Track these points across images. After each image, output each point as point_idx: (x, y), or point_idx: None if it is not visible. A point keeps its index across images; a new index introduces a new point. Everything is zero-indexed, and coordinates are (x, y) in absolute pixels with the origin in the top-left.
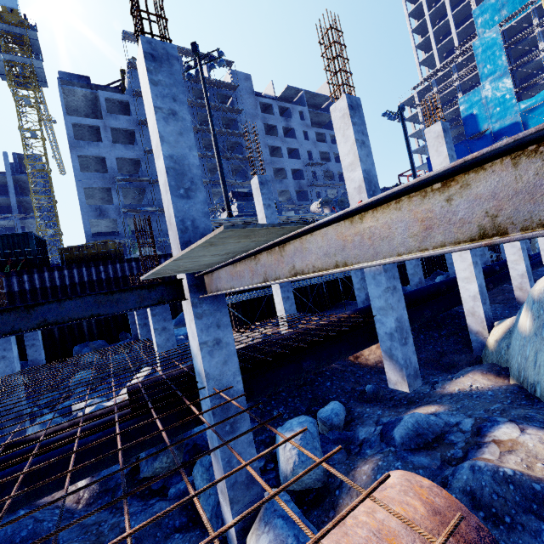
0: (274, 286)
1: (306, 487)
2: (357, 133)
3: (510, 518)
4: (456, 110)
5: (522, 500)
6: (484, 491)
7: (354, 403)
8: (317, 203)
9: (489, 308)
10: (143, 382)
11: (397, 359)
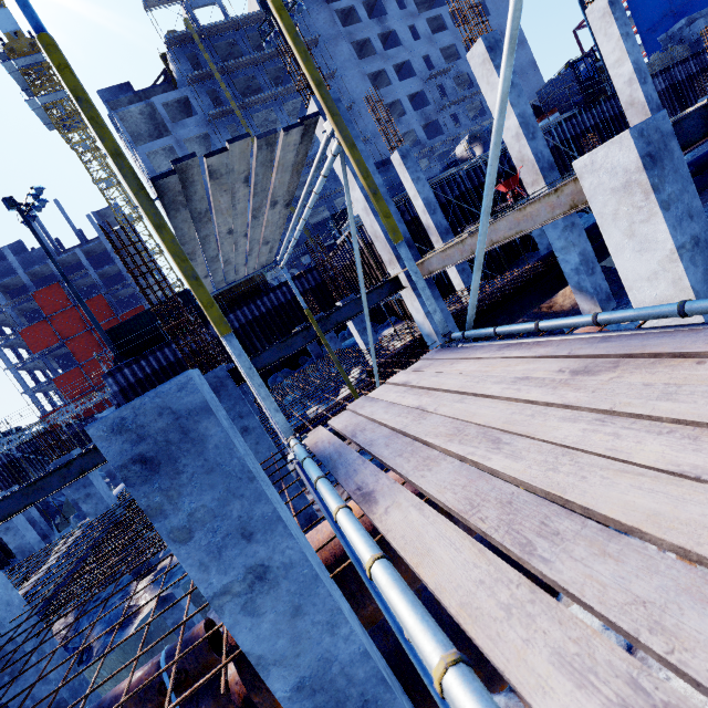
0: None
1: None
2: None
3: None
4: None
5: None
6: None
7: None
8: (463, 145)
9: None
10: (378, 363)
11: (587, 290)
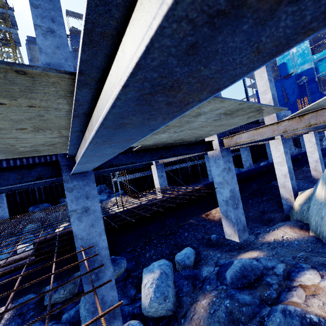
0: (153, 168)
1: (160, 315)
2: None
3: None
4: (274, 60)
5: None
6: None
7: (203, 247)
8: None
9: (295, 182)
10: (46, 237)
11: (231, 219)
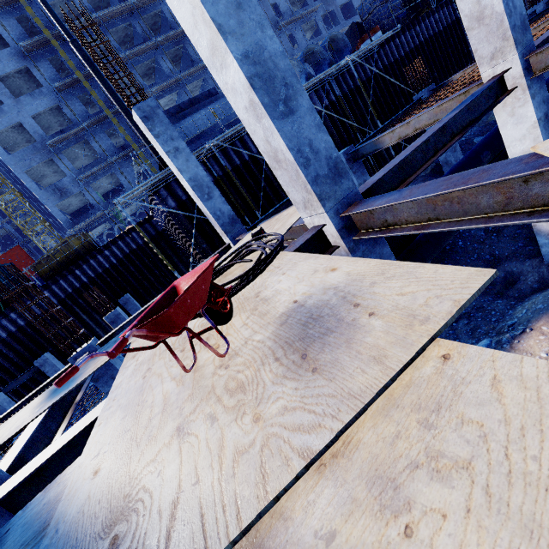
0: None
1: None
2: None
3: None
4: None
5: None
6: None
7: None
8: None
9: None
10: None
11: None
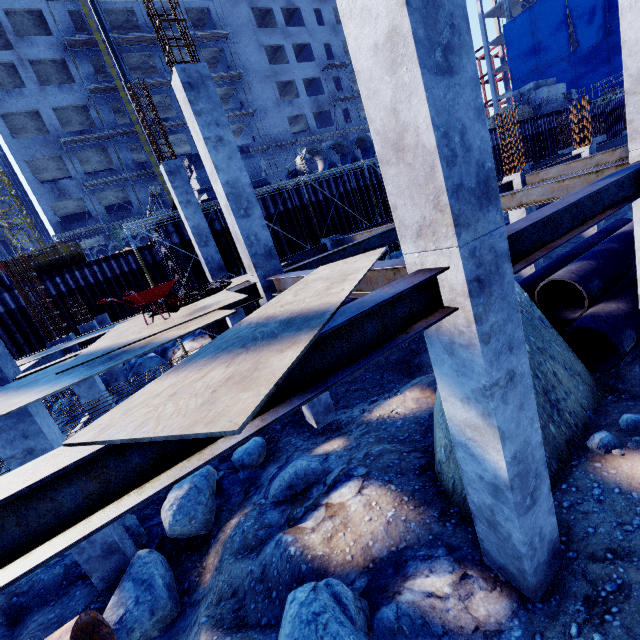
0: None
1: (191, 535)
2: (206, 128)
3: (276, 594)
4: None
5: (290, 578)
6: (272, 567)
7: (288, 430)
8: (300, 157)
9: None
10: None
11: None
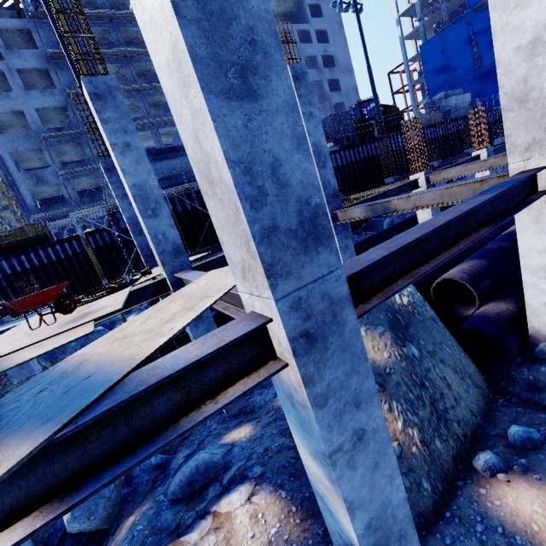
0: None
1: (92, 530)
2: (113, 135)
3: None
4: None
5: None
6: None
7: None
8: None
9: None
10: None
11: None
